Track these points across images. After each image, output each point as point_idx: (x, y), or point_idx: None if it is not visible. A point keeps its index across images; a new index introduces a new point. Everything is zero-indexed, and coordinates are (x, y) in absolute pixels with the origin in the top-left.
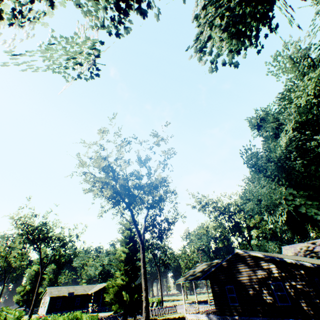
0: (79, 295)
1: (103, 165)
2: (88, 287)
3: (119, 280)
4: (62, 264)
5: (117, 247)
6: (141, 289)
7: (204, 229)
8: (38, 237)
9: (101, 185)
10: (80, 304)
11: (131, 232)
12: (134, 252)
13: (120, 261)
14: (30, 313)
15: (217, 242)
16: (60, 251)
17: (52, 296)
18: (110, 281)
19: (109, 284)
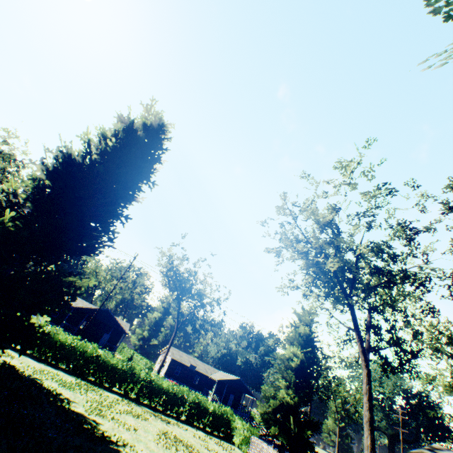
0: (199, 372)
1: (327, 219)
2: (209, 368)
3: (285, 394)
4: (198, 329)
5: (283, 343)
6: (313, 425)
7: (427, 378)
8: (180, 284)
9: (315, 249)
10: (198, 384)
11: (309, 331)
12: (309, 362)
13: (287, 366)
14: (159, 369)
15: (449, 414)
16: (197, 312)
17: (173, 359)
18: (266, 387)
19: (264, 390)
